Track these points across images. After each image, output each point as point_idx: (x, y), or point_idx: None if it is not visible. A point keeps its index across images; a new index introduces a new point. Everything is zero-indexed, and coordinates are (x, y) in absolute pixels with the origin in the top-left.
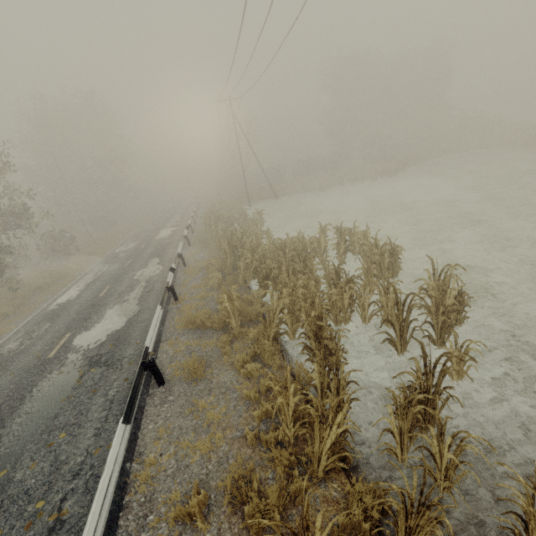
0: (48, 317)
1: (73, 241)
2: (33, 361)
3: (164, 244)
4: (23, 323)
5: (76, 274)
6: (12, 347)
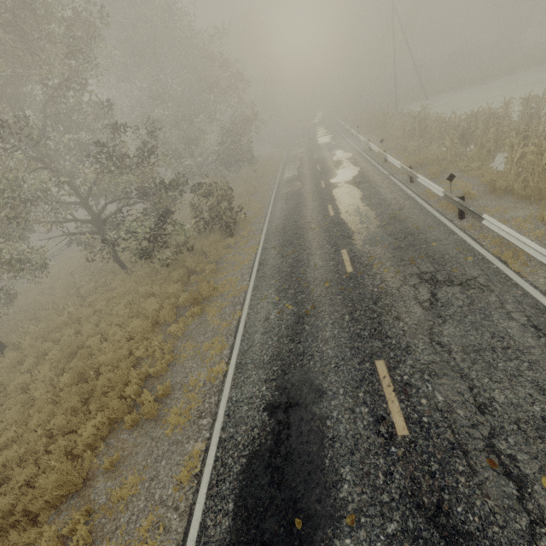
0: (292, 181)
1: (252, 152)
2: (314, 189)
3: (334, 144)
4: (276, 186)
5: (273, 169)
6: (288, 191)
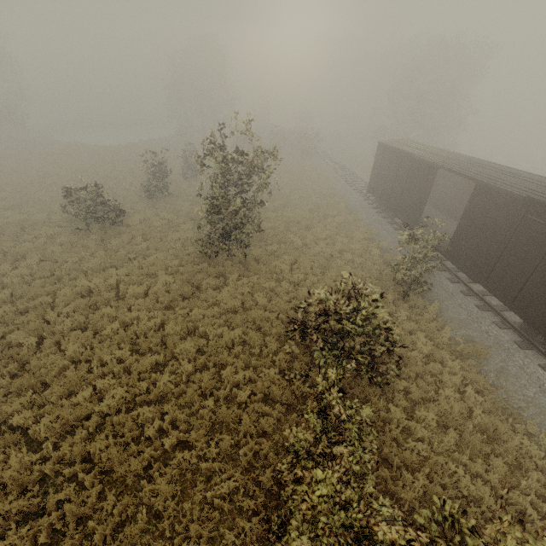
0: None
1: None
2: None
3: None
4: None
5: None
6: None
